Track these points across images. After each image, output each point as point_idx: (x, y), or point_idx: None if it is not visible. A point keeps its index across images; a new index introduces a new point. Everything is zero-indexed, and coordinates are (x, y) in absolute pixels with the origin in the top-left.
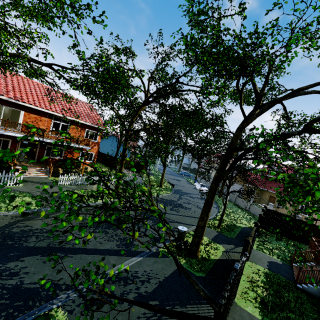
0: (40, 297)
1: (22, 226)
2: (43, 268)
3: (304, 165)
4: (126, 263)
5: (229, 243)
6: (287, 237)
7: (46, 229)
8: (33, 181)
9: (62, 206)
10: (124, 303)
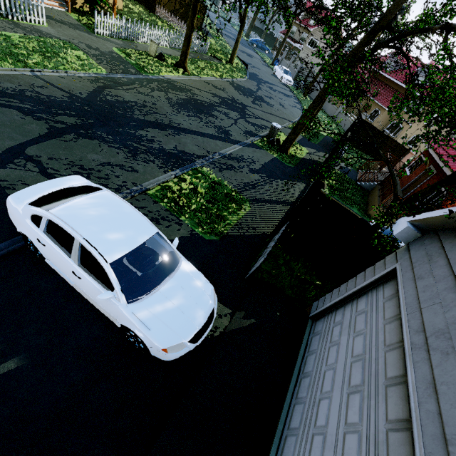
0: (184, 159)
1: (112, 95)
2: (170, 140)
3: (450, 76)
4: (231, 148)
5: (312, 148)
6: (363, 151)
7: (140, 103)
8: (54, 18)
9: (130, 74)
10: (243, 172)
